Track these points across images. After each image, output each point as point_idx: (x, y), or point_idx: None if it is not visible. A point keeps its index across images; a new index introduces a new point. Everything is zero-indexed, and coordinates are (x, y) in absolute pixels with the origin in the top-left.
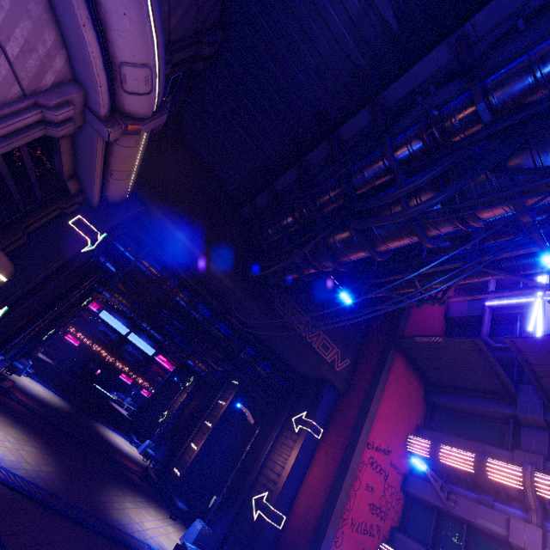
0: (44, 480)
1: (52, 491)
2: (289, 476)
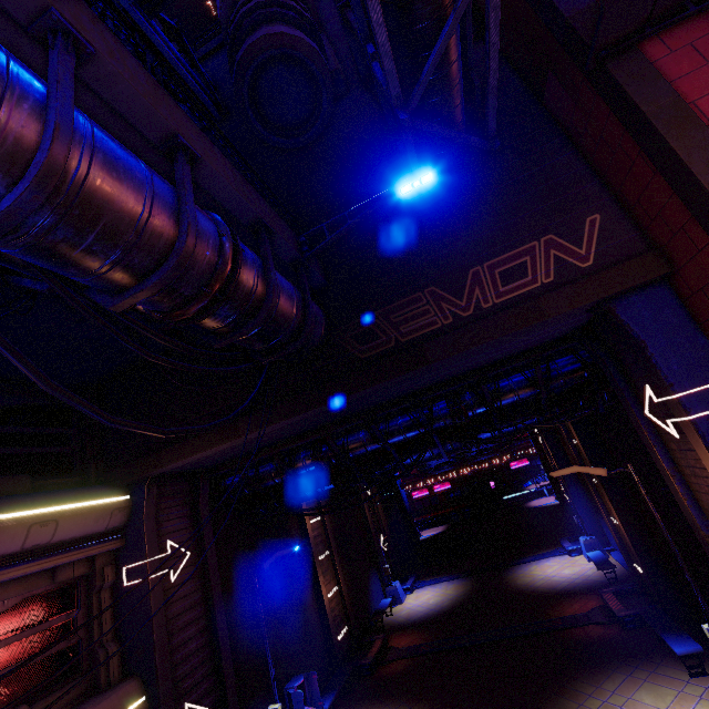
0: None
1: None
2: None
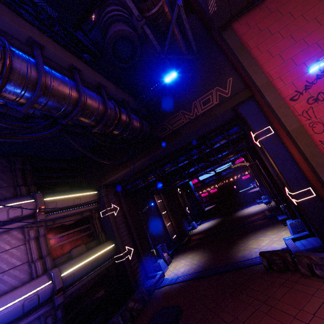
0: (201, 266)
1: (205, 268)
2: (280, 171)
